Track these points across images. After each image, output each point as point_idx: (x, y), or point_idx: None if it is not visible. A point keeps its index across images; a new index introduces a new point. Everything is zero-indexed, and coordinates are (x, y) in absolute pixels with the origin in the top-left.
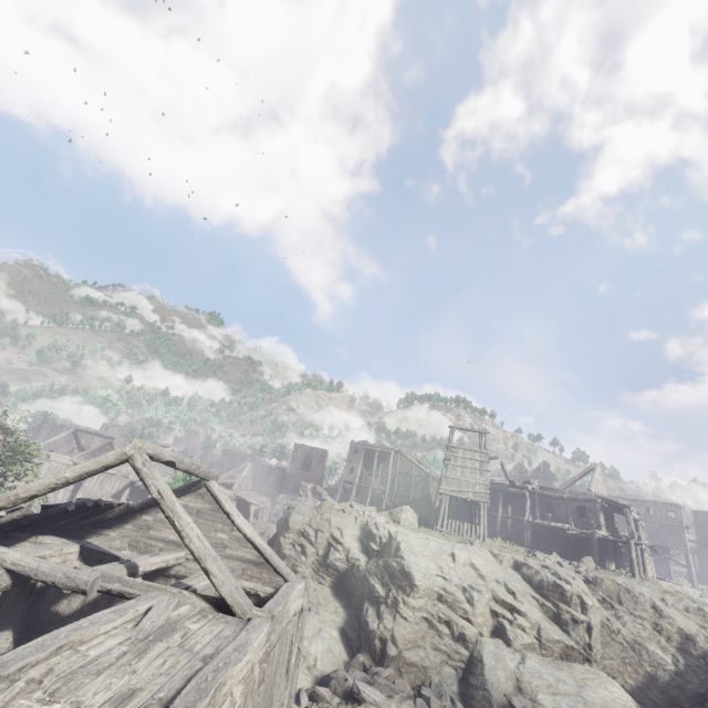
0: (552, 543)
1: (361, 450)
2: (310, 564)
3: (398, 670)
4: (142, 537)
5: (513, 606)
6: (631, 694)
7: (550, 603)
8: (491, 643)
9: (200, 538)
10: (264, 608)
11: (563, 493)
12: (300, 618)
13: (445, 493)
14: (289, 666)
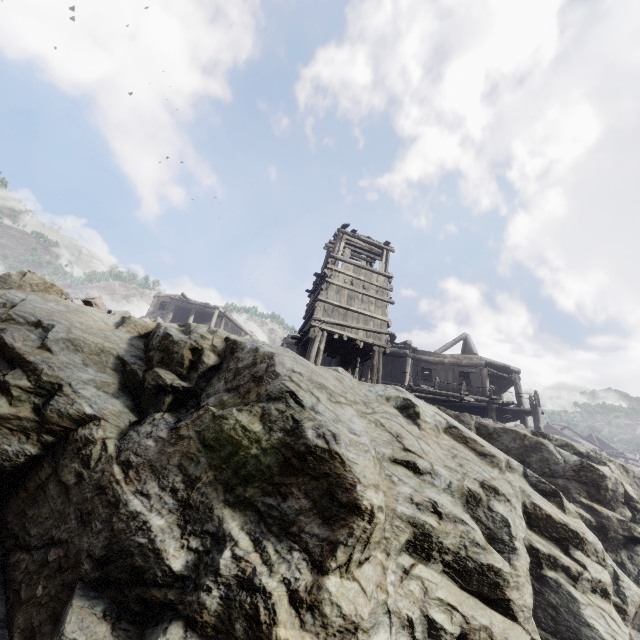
0: None
1: (170, 306)
2: None
3: None
4: None
5: (573, 531)
6: None
7: (576, 506)
8: None
9: None
10: None
11: (444, 358)
12: None
13: (321, 328)
14: None
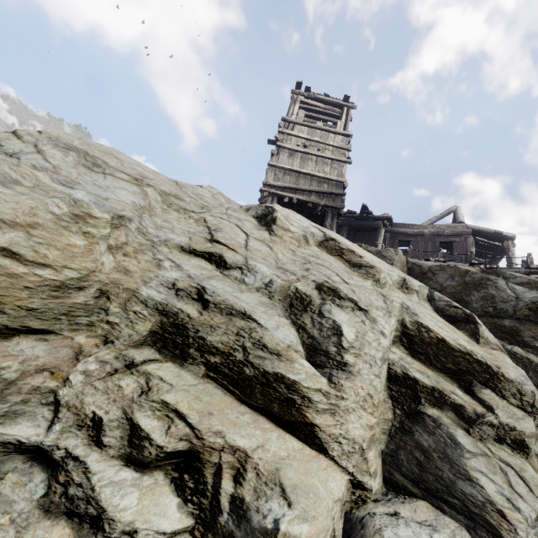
0: None
1: None
2: None
3: None
4: None
5: (480, 363)
6: None
7: (526, 351)
8: None
9: None
10: None
11: (424, 229)
12: None
13: (271, 192)
14: None
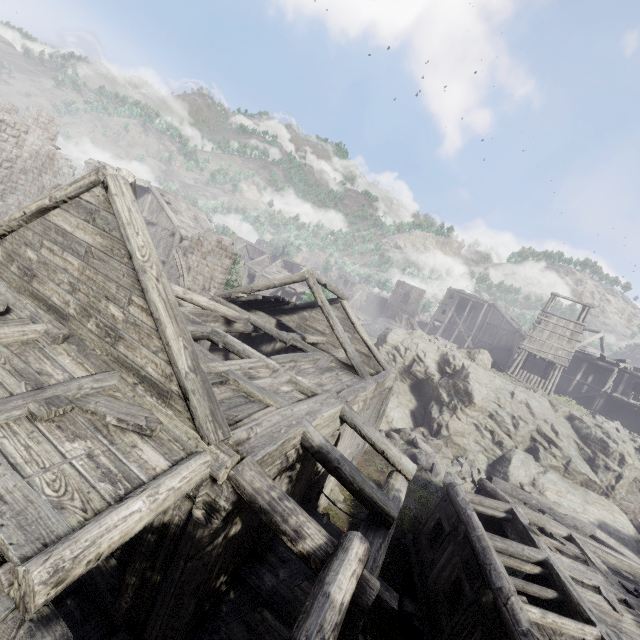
0: (623, 416)
1: (456, 297)
2: (397, 368)
3: (446, 444)
4: (302, 324)
5: (552, 440)
6: (636, 527)
7: (589, 450)
8: (522, 454)
9: (343, 332)
10: (373, 377)
11: None
12: (389, 393)
13: (524, 349)
14: (379, 413)
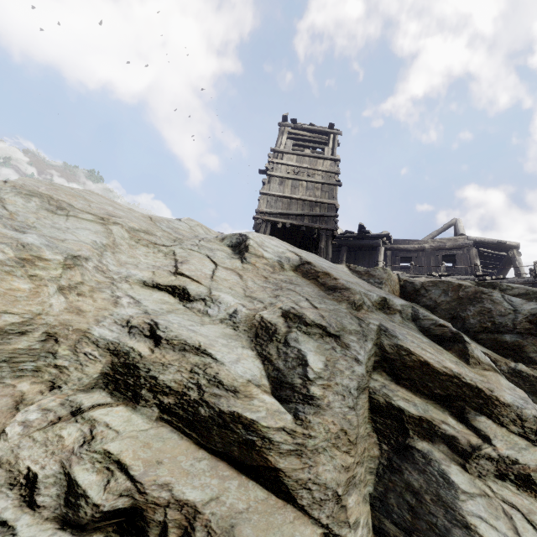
0: None
1: None
2: None
3: None
4: None
5: (471, 386)
6: None
7: (532, 368)
8: None
9: None
10: None
11: (425, 244)
12: None
13: (264, 219)
14: None
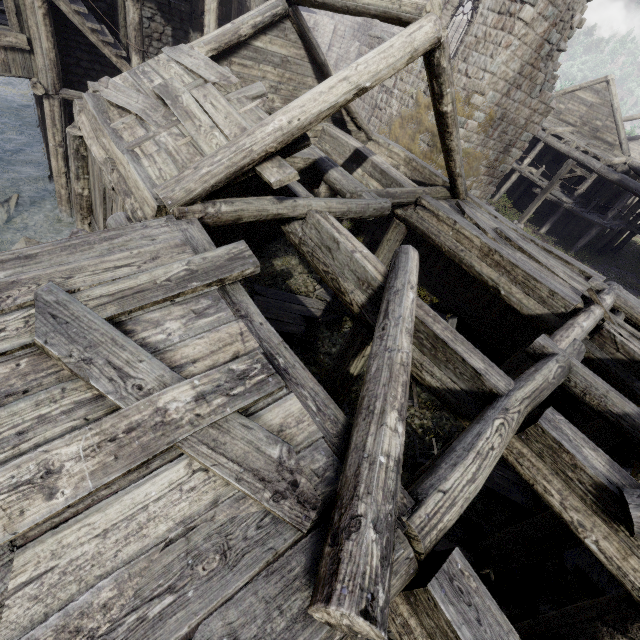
0: None
1: None
2: None
3: None
4: None
5: None
6: None
7: None
8: None
9: None
10: None
11: None
12: None
13: None
14: None
